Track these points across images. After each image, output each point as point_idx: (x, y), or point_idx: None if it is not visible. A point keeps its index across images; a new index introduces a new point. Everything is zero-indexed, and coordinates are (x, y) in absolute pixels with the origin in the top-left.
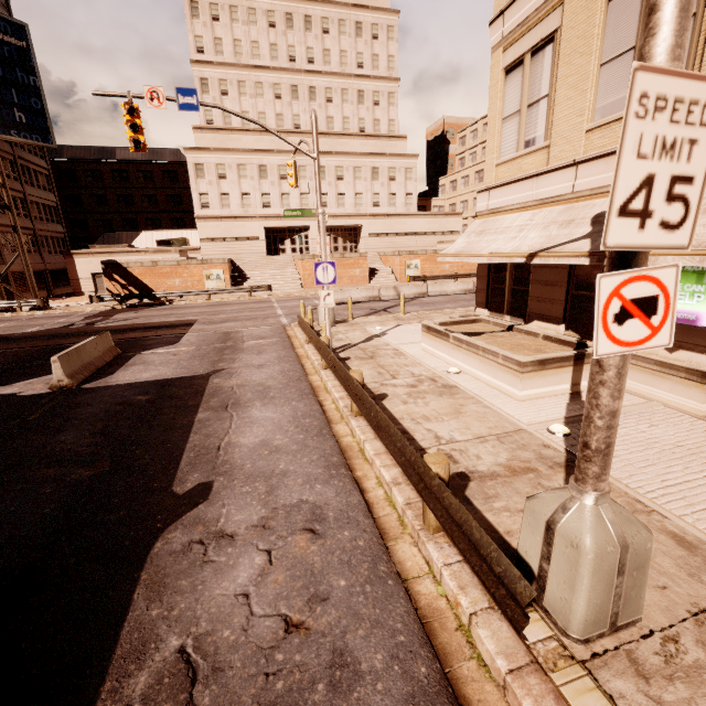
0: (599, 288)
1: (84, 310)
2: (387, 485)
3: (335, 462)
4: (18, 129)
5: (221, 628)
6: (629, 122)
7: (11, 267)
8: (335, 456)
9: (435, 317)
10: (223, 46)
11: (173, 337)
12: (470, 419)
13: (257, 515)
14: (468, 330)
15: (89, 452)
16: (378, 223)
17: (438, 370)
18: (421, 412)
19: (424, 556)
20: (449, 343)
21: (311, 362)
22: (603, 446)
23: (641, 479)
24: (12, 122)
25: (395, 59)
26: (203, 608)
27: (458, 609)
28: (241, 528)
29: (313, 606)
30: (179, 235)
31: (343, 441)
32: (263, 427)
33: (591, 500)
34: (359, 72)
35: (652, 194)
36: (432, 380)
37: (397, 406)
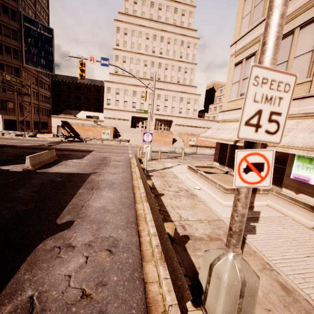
0: (236, 155)
1: (50, 139)
2: (151, 235)
3: (131, 221)
4: (41, 66)
5: (52, 289)
6: (250, 87)
7: (26, 118)
8: (132, 218)
9: (196, 163)
10: (127, 44)
11: (82, 155)
12: (198, 211)
13: (88, 239)
14: (207, 171)
15: (28, 199)
16: (180, 120)
17: (190, 186)
18: (177, 204)
19: (158, 272)
20: (197, 175)
21: (136, 175)
22: (238, 230)
23: (272, 253)
24: (39, 63)
25: (196, 56)
26: (48, 278)
27: (165, 302)
28: (79, 244)
29: (98, 287)
30: (96, 114)
31: (138, 212)
32: (105, 200)
33: (231, 256)
34: (180, 59)
35: (261, 118)
36: (187, 190)
37: (167, 200)
